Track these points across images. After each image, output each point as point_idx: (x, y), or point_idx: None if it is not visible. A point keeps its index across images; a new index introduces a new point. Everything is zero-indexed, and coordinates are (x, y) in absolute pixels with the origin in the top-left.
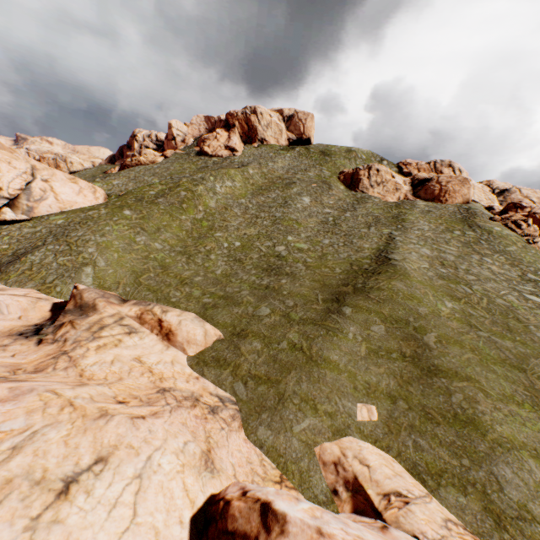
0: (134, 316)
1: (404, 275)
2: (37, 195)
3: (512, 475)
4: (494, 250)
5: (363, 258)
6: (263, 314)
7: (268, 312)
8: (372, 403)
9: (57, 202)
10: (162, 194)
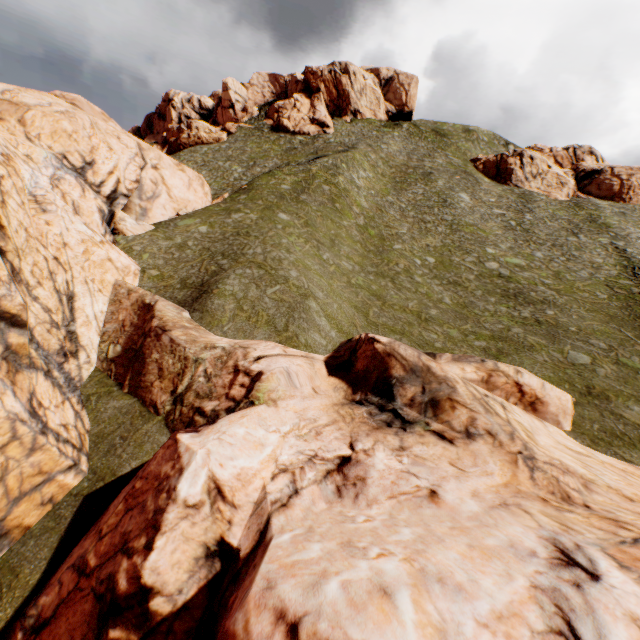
0: (476, 380)
1: None
2: (148, 190)
3: None
4: None
5: (615, 278)
6: (584, 362)
7: (588, 359)
8: None
9: (170, 200)
10: (300, 189)
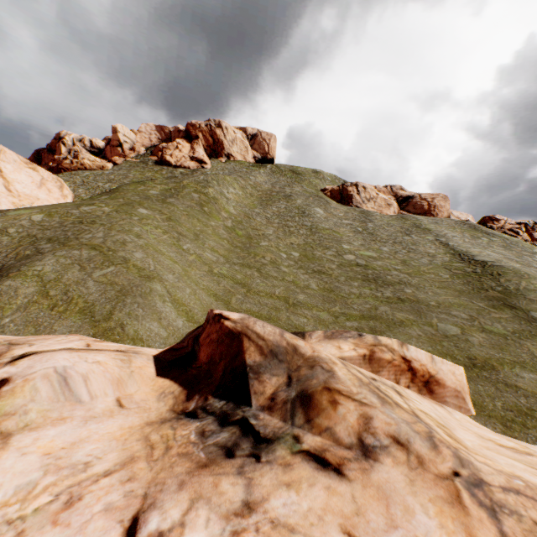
0: (357, 359)
1: (529, 274)
2: None
3: None
4: (528, 252)
5: (449, 262)
6: (455, 332)
7: (458, 329)
8: None
9: (9, 193)
10: (169, 194)
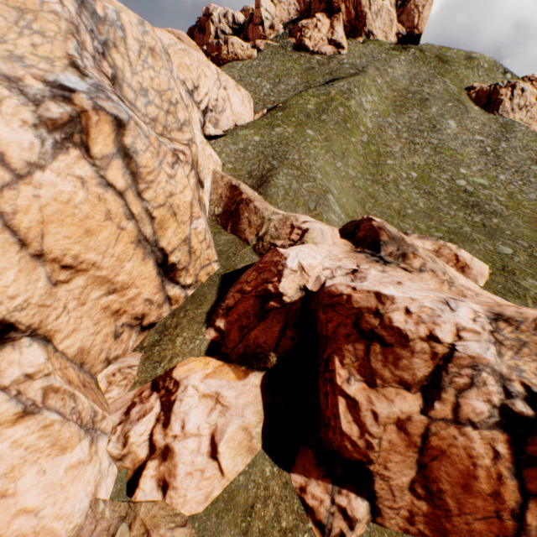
0: (430, 250)
1: None
2: (220, 105)
3: None
4: None
5: None
6: (507, 253)
7: (511, 251)
8: None
9: (231, 114)
10: (322, 109)
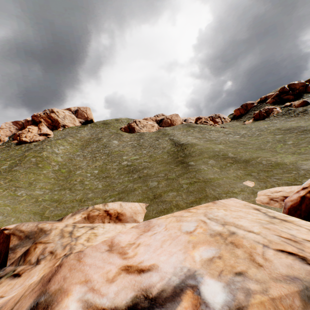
0: (82, 220)
1: (196, 144)
2: None
3: (307, 166)
4: (209, 130)
5: (170, 149)
6: (155, 185)
7: (157, 183)
8: (246, 180)
9: None
10: (15, 164)
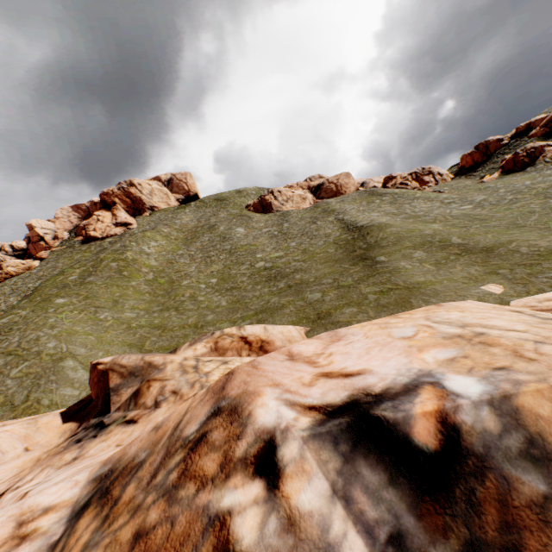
0: (207, 352)
1: (387, 224)
2: None
3: None
4: (410, 199)
5: (339, 237)
6: (317, 297)
7: (320, 294)
8: (487, 283)
9: None
10: (88, 273)
